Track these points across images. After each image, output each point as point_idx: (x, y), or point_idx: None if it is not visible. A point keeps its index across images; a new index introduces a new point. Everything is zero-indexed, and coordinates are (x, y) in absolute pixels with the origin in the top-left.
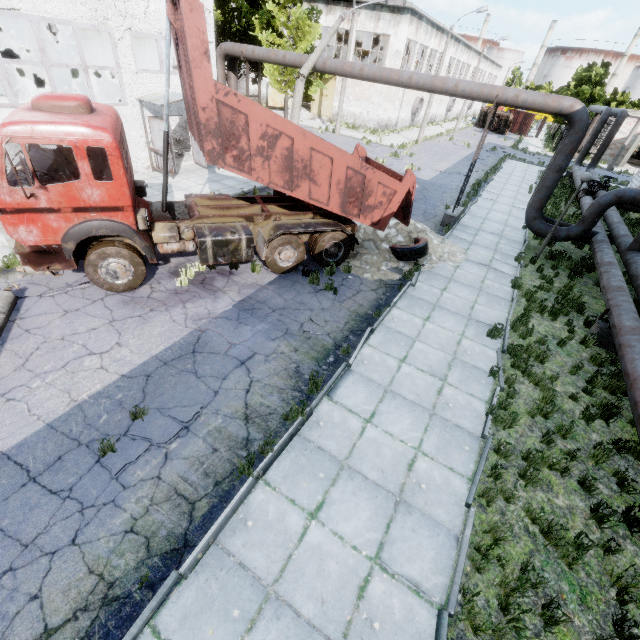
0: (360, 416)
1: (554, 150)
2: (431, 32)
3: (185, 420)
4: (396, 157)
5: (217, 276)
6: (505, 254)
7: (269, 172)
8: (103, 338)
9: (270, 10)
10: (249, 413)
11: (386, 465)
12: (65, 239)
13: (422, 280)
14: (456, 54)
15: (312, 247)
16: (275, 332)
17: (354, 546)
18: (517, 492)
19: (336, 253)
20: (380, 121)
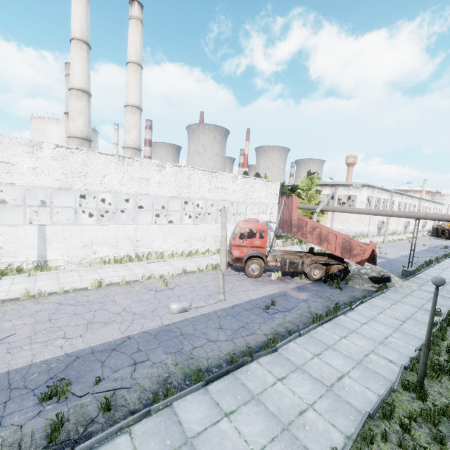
0: (359, 322)
1: None
2: (381, 192)
3: (288, 308)
4: None
5: (286, 278)
6: (449, 291)
7: (312, 239)
8: (252, 287)
9: (299, 192)
10: (311, 312)
11: (373, 335)
12: (245, 255)
13: (389, 292)
14: (402, 200)
15: (327, 271)
16: (315, 296)
17: (361, 347)
18: (445, 356)
19: (339, 275)
20: (356, 232)
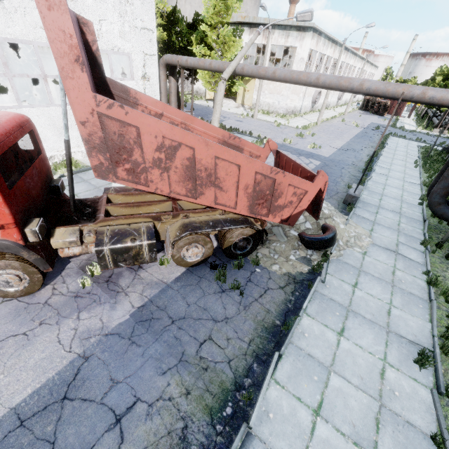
0: None
1: (426, 128)
2: (328, 44)
3: None
4: (301, 136)
5: (125, 271)
6: (409, 236)
7: (169, 182)
8: None
9: (204, 30)
10: None
11: None
12: None
13: (331, 272)
14: (346, 59)
15: (221, 241)
16: (168, 359)
17: None
18: None
19: (245, 246)
20: (288, 108)
